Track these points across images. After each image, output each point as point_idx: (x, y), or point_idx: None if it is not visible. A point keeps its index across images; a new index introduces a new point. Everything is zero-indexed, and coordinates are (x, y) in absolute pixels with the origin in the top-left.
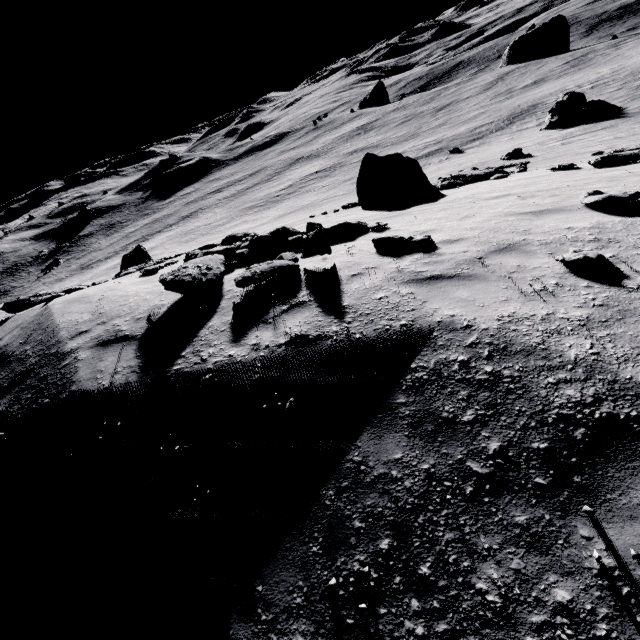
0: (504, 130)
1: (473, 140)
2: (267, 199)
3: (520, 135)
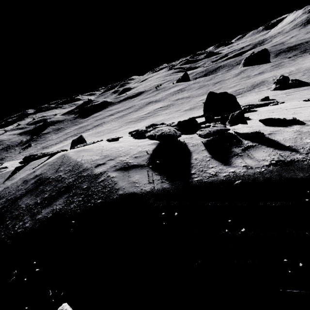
0: (251, 91)
1: (237, 95)
2: (138, 118)
3: (261, 92)
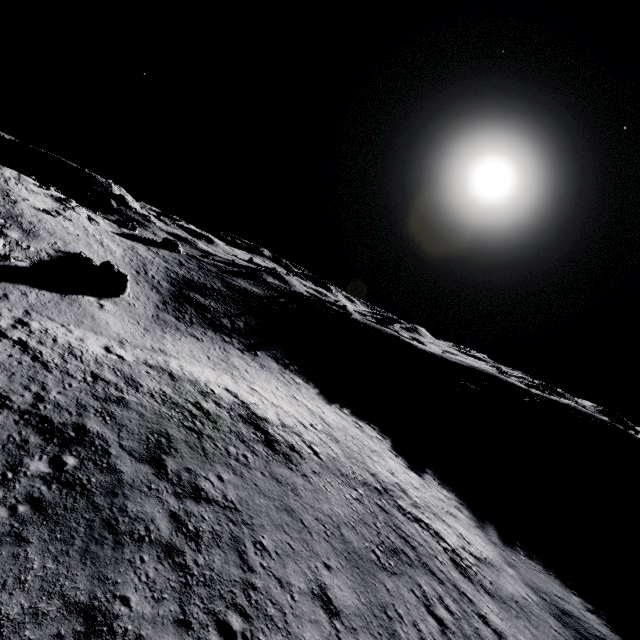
0: None
1: None
2: None
3: None
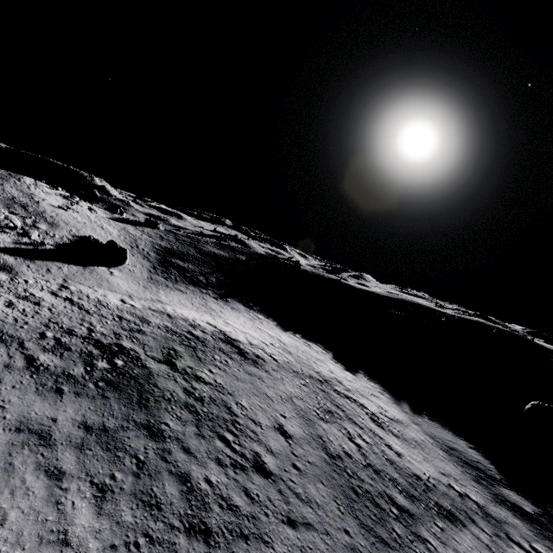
0: None
1: None
2: None
3: None
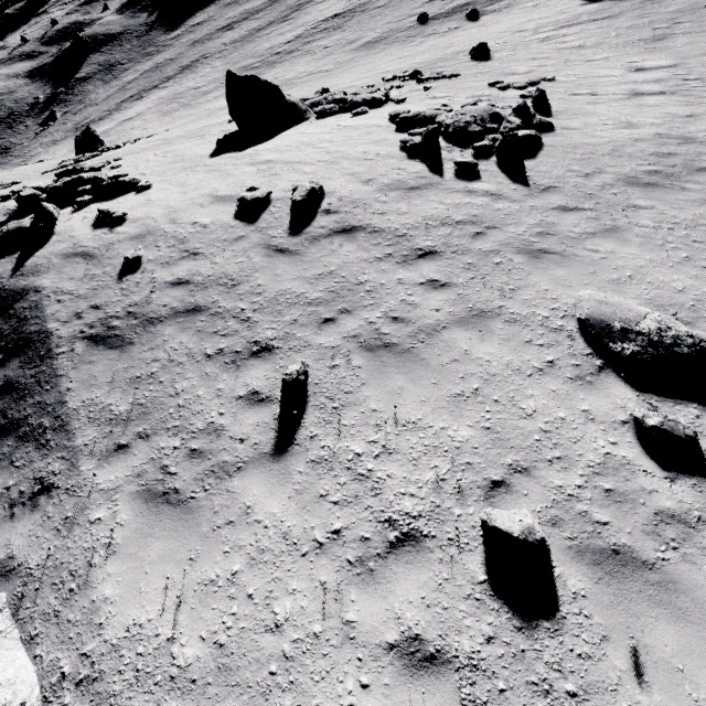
0: None
1: None
2: (266, 57)
3: (549, 0)
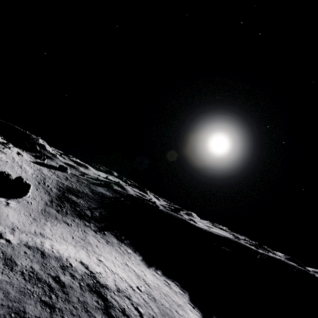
0: None
1: None
2: None
3: None
